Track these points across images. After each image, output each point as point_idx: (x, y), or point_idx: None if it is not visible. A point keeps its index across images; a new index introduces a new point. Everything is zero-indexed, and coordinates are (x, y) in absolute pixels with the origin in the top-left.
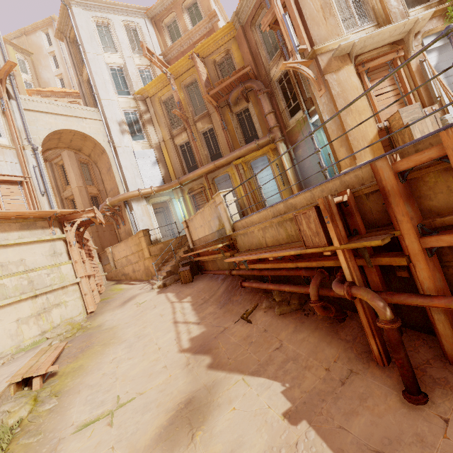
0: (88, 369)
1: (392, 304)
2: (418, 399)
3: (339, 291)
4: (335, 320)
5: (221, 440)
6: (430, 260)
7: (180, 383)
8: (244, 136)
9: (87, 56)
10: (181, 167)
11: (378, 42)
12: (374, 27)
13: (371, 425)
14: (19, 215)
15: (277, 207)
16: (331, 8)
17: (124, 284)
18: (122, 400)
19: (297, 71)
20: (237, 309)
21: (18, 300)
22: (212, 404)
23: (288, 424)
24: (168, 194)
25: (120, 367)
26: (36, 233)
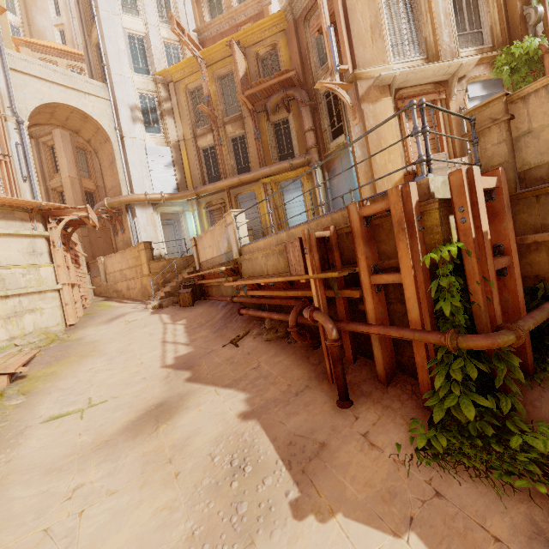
0: (61, 376)
1: (353, 333)
2: (345, 404)
3: (305, 315)
4: (311, 348)
5: (181, 430)
6: (377, 295)
7: (155, 391)
8: (279, 152)
9: (100, 13)
10: (201, 175)
11: (421, 78)
12: (423, 61)
13: (304, 421)
14: None
15: (280, 235)
16: (382, 29)
17: (114, 302)
18: (94, 401)
19: None
20: (229, 335)
21: None
22: (181, 407)
23: (241, 420)
24: (182, 204)
25: (97, 376)
26: (13, 225)
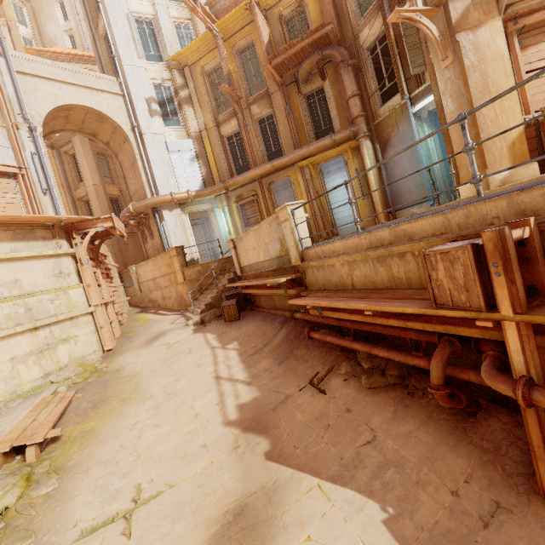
0: (100, 436)
1: None
2: None
3: (502, 390)
4: (461, 412)
5: None
6: None
7: (225, 477)
8: (314, 129)
9: None
10: (228, 166)
11: None
12: None
13: None
14: (10, 220)
15: (377, 234)
16: None
17: (151, 314)
18: (144, 492)
19: (403, 33)
20: (303, 369)
21: (12, 333)
22: (275, 523)
23: None
24: (210, 201)
25: (143, 437)
26: (35, 246)
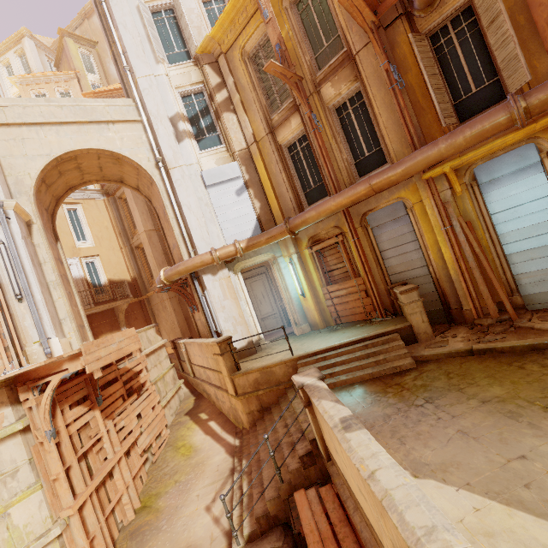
0: None
1: None
2: None
3: None
4: None
5: None
6: None
7: None
8: (451, 96)
9: None
10: (292, 192)
11: None
12: None
13: None
14: None
15: None
16: None
17: (198, 429)
18: None
19: None
20: None
21: None
22: None
23: None
24: (270, 249)
25: None
26: None
